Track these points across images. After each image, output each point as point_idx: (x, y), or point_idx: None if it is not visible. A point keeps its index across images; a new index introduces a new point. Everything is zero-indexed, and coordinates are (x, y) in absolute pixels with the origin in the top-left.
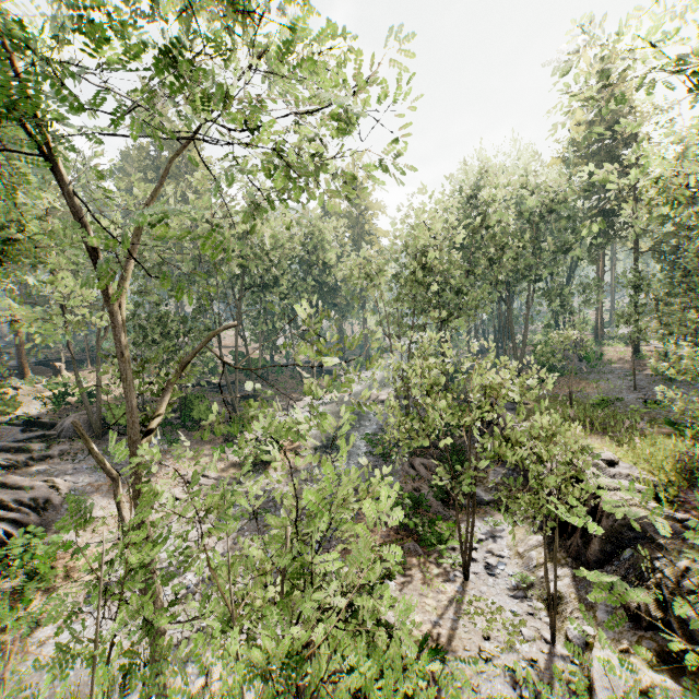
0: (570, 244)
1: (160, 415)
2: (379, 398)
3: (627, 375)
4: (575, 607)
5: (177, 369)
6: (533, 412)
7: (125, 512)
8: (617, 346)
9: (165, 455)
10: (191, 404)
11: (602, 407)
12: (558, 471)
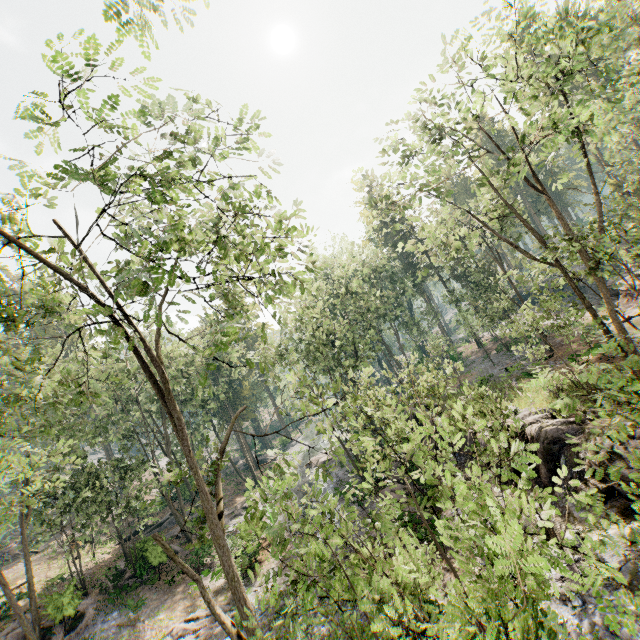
0: (404, 288)
1: (221, 499)
2: (320, 461)
3: (484, 359)
4: (560, 522)
5: (217, 457)
6: (446, 408)
7: (217, 610)
8: (465, 345)
9: (136, 624)
10: (142, 553)
11: (485, 385)
12: (497, 416)
